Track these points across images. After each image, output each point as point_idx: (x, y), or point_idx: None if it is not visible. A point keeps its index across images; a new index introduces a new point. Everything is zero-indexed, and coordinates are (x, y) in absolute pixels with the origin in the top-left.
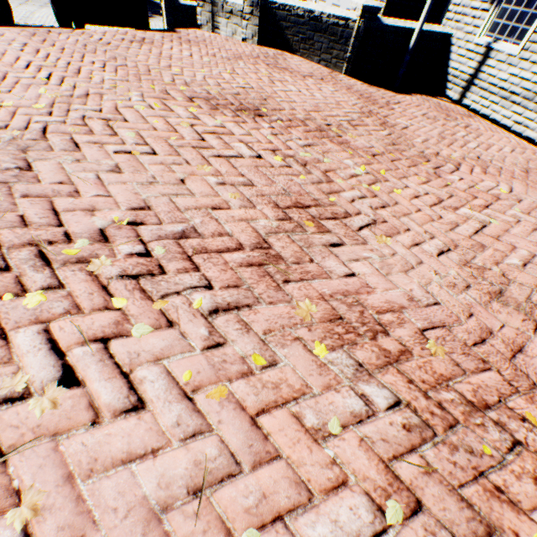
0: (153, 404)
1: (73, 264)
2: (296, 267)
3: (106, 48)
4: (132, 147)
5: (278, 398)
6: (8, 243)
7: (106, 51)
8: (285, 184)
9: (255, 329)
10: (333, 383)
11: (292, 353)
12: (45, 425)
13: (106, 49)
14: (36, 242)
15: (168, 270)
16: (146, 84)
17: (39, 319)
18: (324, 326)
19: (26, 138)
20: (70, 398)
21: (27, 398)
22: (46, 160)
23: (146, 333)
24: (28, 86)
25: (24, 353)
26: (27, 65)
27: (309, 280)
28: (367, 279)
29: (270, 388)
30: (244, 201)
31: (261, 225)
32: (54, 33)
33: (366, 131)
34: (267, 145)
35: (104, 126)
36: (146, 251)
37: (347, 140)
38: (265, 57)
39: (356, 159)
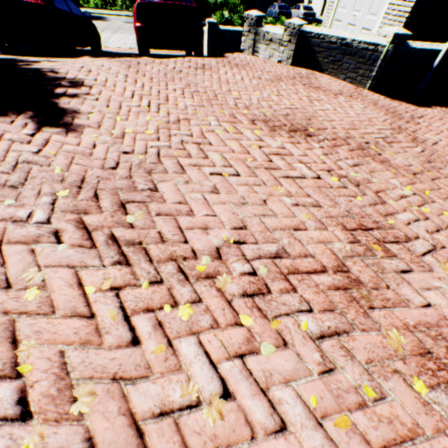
0: (293, 425)
1: (203, 279)
2: (376, 293)
3: (180, 75)
4: (221, 168)
5: (395, 435)
6: (156, 257)
7: (180, 79)
8: (346, 205)
9: (356, 356)
10: (440, 425)
11: (395, 387)
12: (218, 435)
13: (180, 76)
14: (174, 257)
15: (273, 289)
16: (217, 108)
17: (191, 330)
18: (416, 360)
19: (148, 162)
20: (230, 411)
21: (199, 406)
22: (165, 182)
23: (271, 352)
24: (137, 113)
25: (189, 362)
26: (132, 94)
27: (390, 308)
28: (443, 311)
29: (385, 422)
30: (317, 222)
31: (336, 247)
32: (142, 64)
33: (400, 148)
34: (322, 165)
35: (197, 149)
36: (252, 269)
37: (387, 158)
38: (300, 77)
39: (399, 178)
